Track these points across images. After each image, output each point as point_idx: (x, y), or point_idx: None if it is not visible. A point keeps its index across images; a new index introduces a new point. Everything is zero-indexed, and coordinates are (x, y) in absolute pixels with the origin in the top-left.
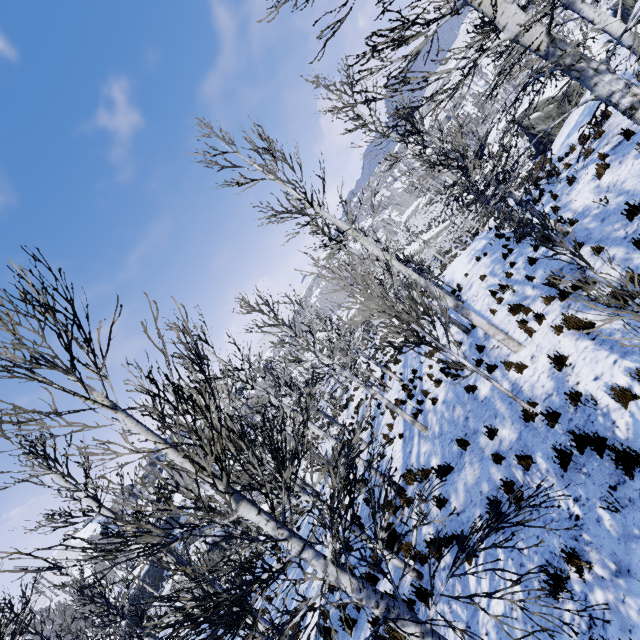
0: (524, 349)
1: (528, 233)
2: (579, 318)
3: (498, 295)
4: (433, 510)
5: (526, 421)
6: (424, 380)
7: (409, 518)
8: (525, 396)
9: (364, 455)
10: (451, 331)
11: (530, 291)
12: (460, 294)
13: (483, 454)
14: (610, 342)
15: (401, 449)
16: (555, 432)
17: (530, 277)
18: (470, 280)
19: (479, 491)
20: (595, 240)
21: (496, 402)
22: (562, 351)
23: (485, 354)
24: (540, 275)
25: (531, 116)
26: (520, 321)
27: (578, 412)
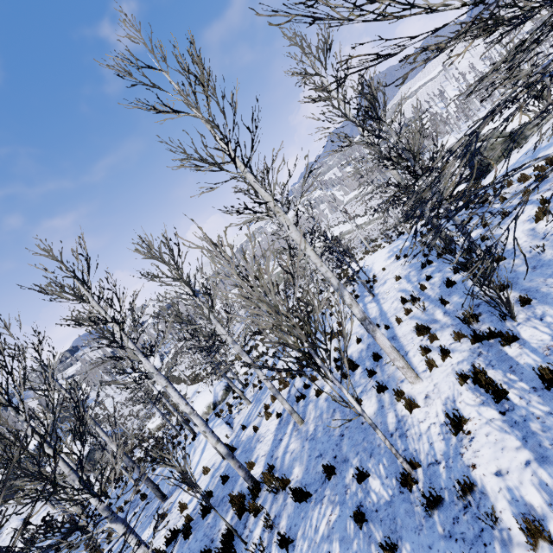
0: (420, 383)
1: (451, 251)
2: (490, 377)
3: (408, 304)
4: (275, 542)
5: (402, 485)
6: (317, 362)
7: (251, 533)
8: (409, 445)
9: (244, 415)
10: (355, 321)
11: (441, 315)
12: (373, 286)
13: (346, 497)
14: (524, 429)
15: (274, 431)
16: (434, 526)
17: (444, 301)
18: (386, 276)
19: (328, 550)
20: (522, 287)
21: (376, 435)
22: (462, 408)
23: (379, 366)
24: (455, 302)
25: (478, 143)
26: (424, 348)
27: (468, 514)
